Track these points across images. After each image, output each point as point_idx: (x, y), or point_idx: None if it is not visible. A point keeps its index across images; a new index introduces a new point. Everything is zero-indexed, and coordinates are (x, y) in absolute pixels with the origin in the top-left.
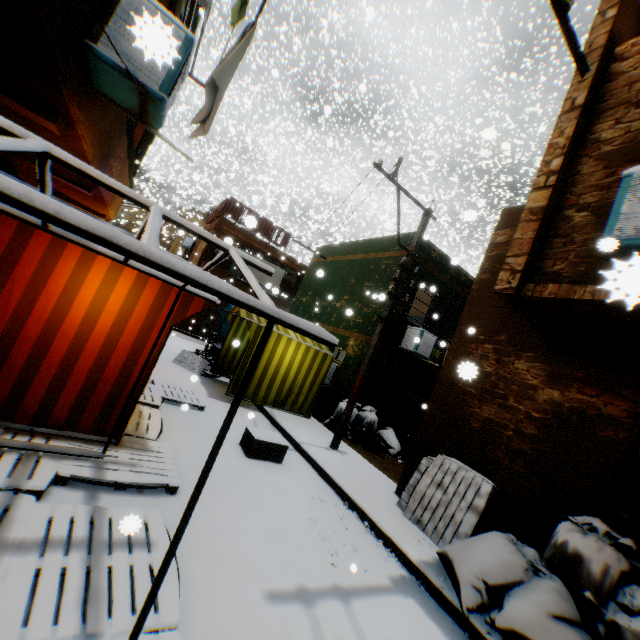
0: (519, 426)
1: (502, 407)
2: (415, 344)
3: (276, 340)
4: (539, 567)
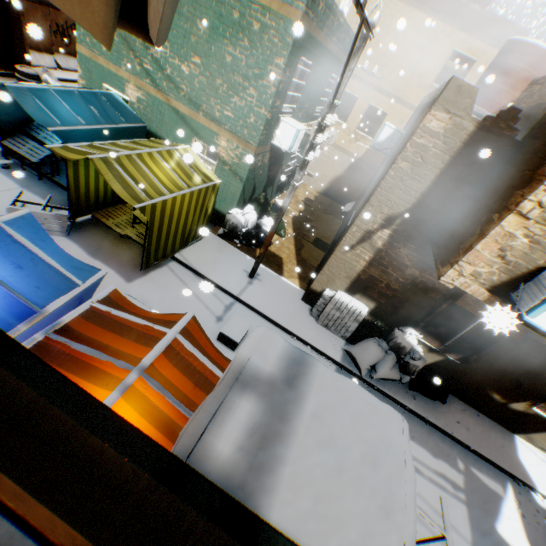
0: (390, 283)
1: (383, 272)
2: (291, 145)
3: (172, 204)
4: (388, 352)
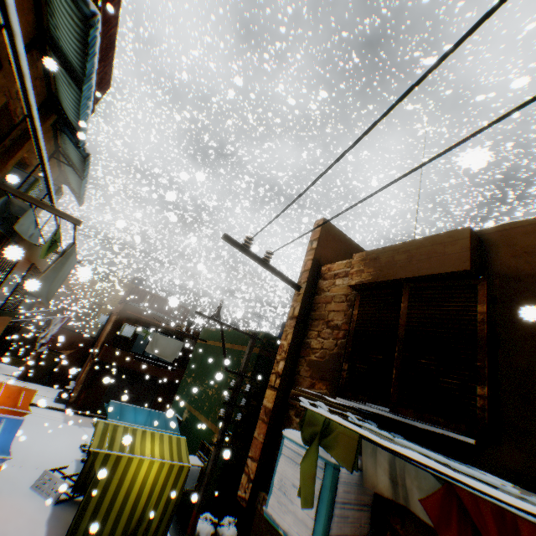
0: None
1: None
2: None
3: (126, 464)
4: None
